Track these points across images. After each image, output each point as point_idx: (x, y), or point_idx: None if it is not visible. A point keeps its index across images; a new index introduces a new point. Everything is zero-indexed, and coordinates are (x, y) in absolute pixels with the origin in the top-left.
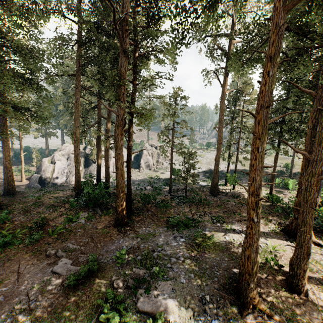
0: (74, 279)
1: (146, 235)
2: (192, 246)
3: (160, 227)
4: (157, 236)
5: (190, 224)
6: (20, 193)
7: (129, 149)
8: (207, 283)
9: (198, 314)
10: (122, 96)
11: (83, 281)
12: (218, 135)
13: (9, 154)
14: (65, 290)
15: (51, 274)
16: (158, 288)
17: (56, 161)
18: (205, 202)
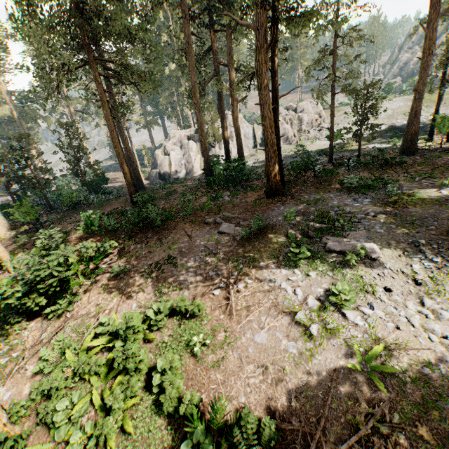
0: (246, 232)
1: (312, 201)
2: (384, 204)
3: (329, 193)
4: (328, 201)
5: (375, 184)
6: (147, 188)
7: (274, 90)
8: (418, 231)
9: (409, 254)
10: None
11: (254, 237)
12: (425, 38)
13: (127, 143)
14: (240, 242)
15: (219, 234)
16: (348, 236)
17: (169, 151)
18: (393, 163)
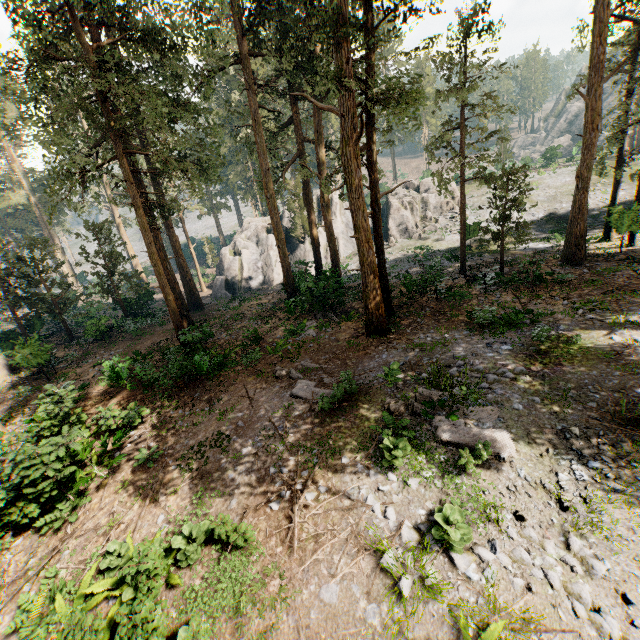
0: (327, 402)
1: (428, 345)
2: (528, 355)
3: (454, 331)
4: (450, 345)
5: (519, 321)
6: (207, 305)
7: (373, 187)
8: (572, 410)
9: (556, 452)
10: (347, 66)
11: (340, 407)
12: (587, 108)
13: (179, 246)
14: (318, 416)
15: (292, 399)
16: (470, 415)
17: (241, 250)
18: (550, 279)
